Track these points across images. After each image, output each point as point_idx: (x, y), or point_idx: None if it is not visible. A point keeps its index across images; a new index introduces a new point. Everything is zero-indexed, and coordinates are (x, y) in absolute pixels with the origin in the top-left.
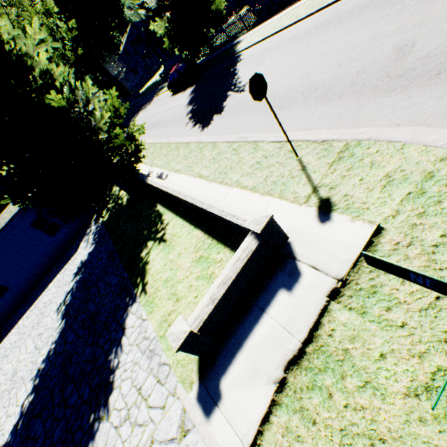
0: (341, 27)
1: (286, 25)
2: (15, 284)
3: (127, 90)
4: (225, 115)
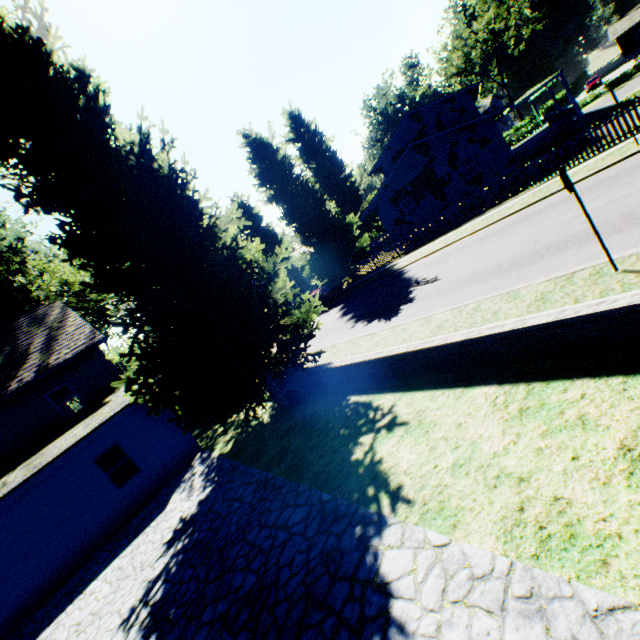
0: (548, 214)
1: (461, 237)
2: (5, 593)
3: None
4: (421, 300)
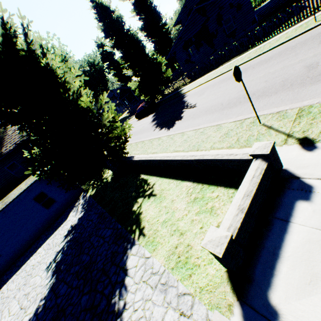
0: (256, 69)
1: (215, 76)
2: (6, 251)
3: None
4: (185, 119)
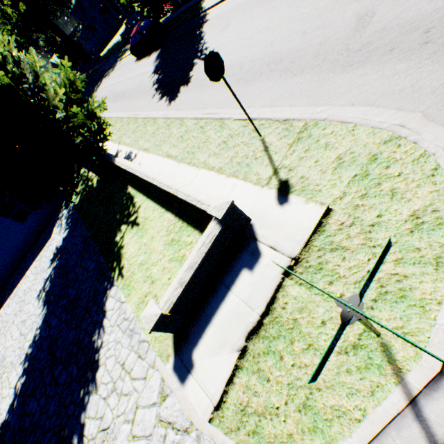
0: None
1: None
2: None
3: (86, 52)
4: (192, 87)
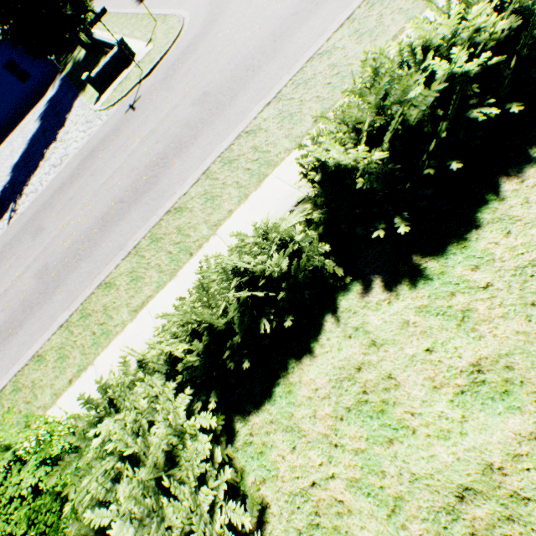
0: None
1: None
2: None
3: None
4: None
